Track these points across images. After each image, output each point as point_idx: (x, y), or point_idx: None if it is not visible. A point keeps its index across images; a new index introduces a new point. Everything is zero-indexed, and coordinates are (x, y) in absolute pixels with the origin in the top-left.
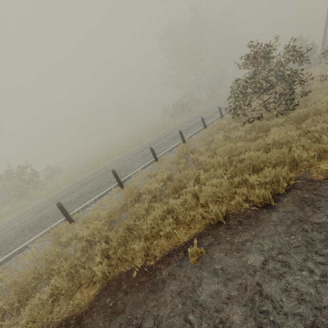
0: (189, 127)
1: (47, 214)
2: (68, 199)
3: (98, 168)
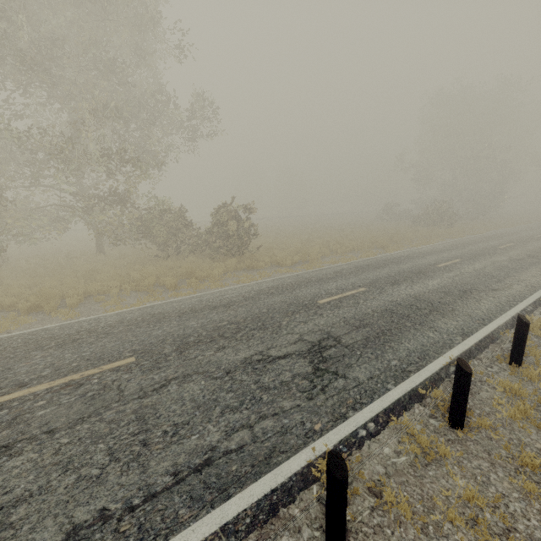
0: (540, 250)
1: (429, 299)
2: (434, 287)
3: (366, 256)
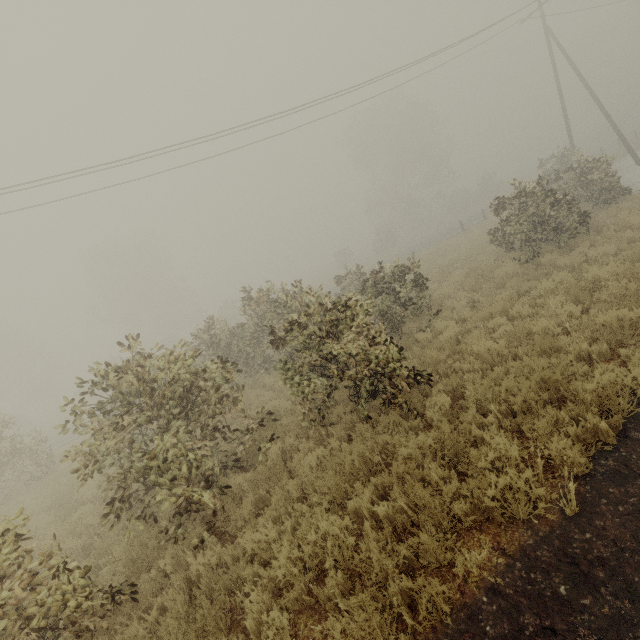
0: None
1: None
2: None
3: None
